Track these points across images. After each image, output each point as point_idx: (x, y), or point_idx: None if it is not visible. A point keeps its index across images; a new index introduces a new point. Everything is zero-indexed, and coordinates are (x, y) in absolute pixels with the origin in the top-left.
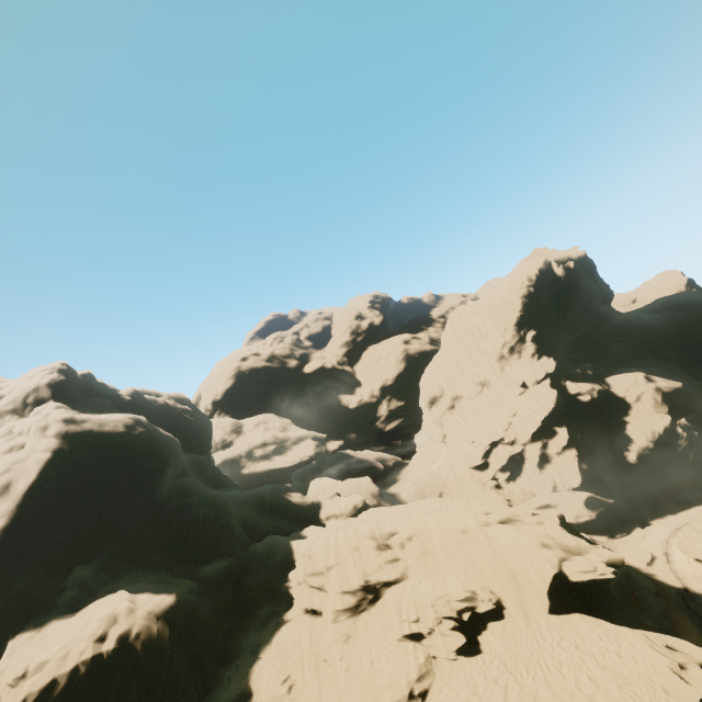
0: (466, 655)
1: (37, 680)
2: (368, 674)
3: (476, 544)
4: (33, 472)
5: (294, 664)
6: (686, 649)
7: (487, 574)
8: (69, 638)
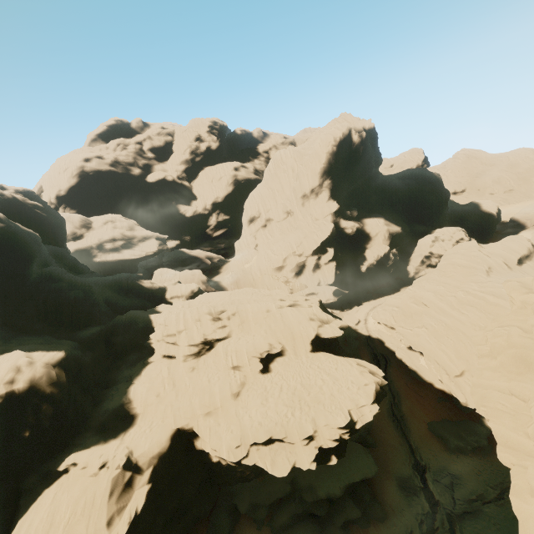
0: (262, 373)
1: None
2: (206, 386)
3: (274, 318)
4: None
5: (158, 384)
6: (364, 365)
7: (278, 334)
8: None
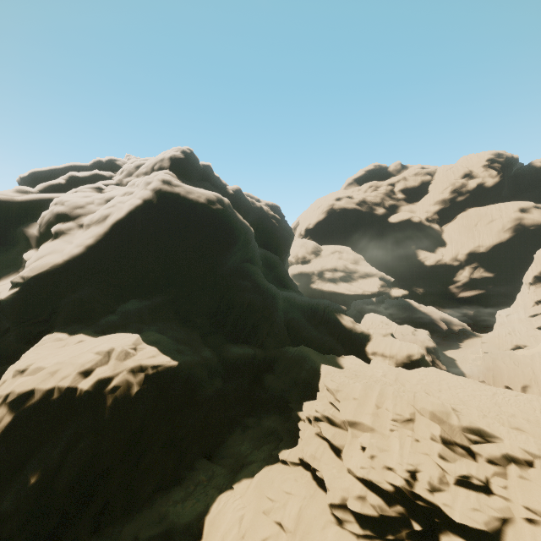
0: None
1: (24, 382)
2: None
3: None
4: (124, 210)
5: None
6: None
7: None
8: (69, 357)
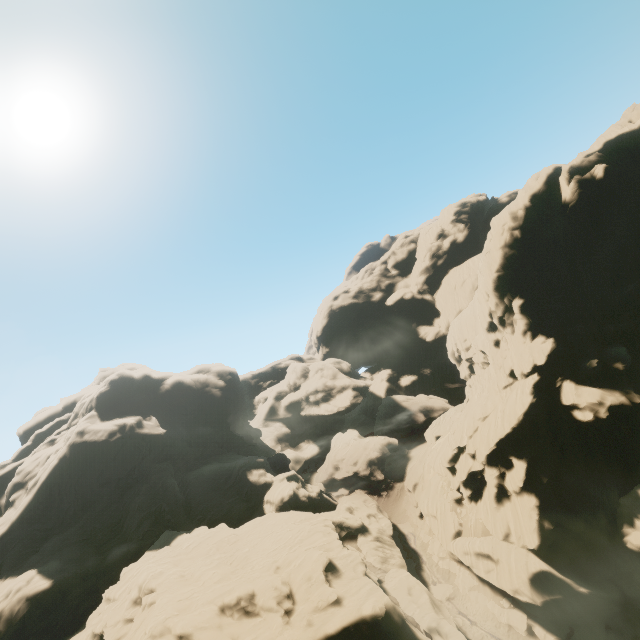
0: None
1: None
2: None
3: None
4: (46, 474)
5: None
6: None
7: None
8: None
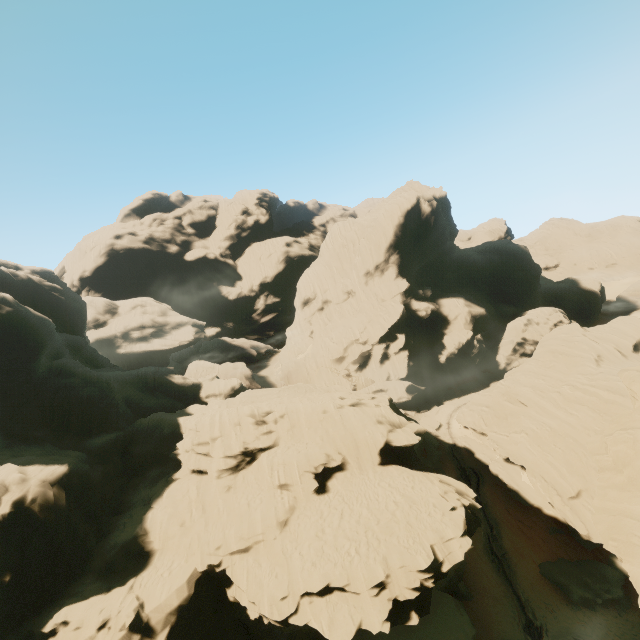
0: (317, 494)
1: None
2: (245, 511)
3: (332, 421)
4: None
5: (184, 509)
6: (449, 482)
7: (338, 441)
8: None
